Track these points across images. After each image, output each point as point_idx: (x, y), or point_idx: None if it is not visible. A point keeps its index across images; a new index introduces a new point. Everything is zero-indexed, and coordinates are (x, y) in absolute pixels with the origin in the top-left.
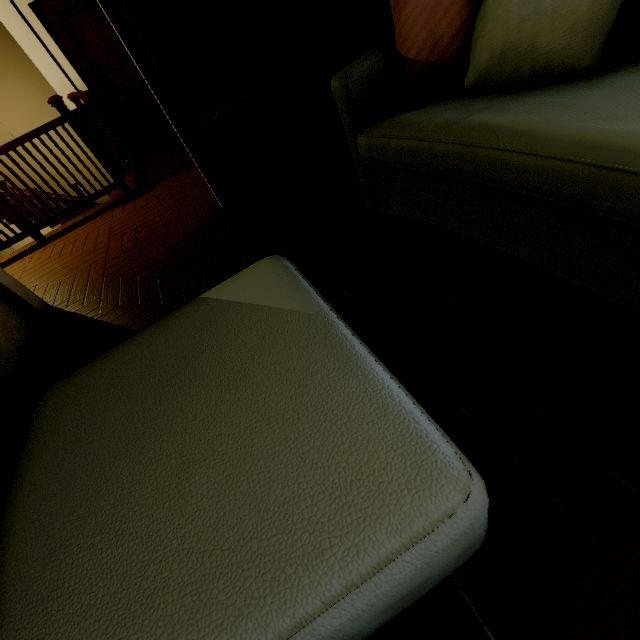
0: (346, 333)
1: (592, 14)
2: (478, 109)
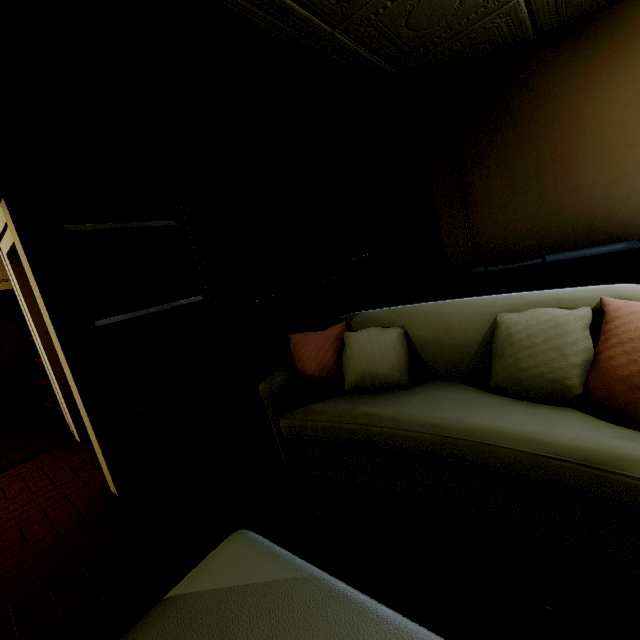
0: (345, 585)
1: (399, 362)
2: (360, 403)
